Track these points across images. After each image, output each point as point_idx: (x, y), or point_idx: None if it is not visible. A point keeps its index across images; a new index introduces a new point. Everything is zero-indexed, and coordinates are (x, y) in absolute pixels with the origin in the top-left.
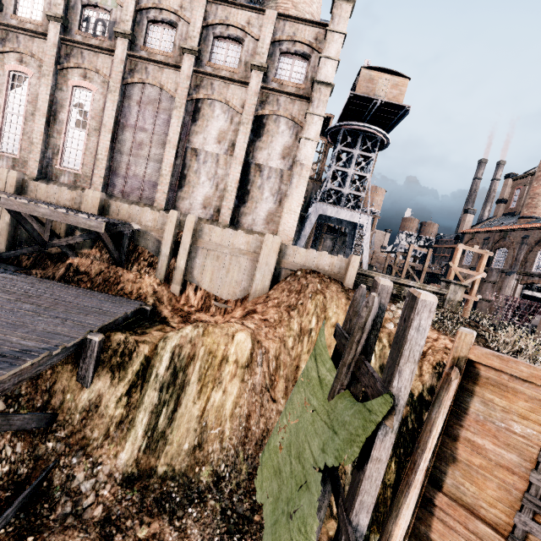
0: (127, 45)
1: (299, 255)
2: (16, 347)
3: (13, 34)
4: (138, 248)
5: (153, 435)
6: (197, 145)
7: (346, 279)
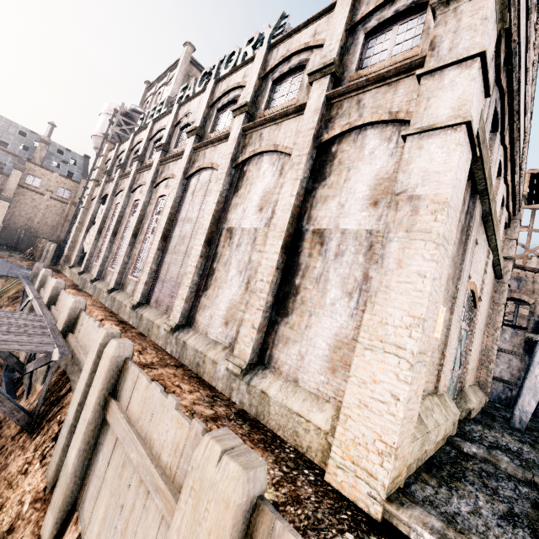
0: (193, 140)
1: None
2: None
3: (142, 174)
4: (68, 394)
5: None
6: (233, 223)
7: None
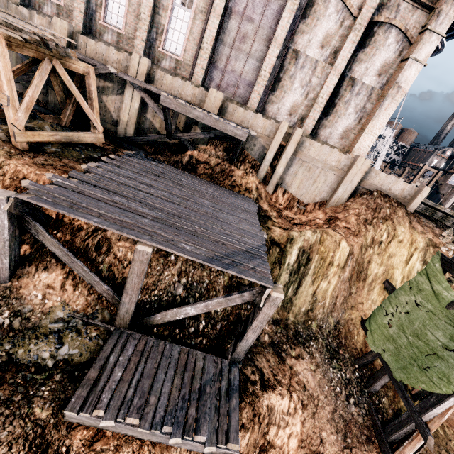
0: None
1: (378, 178)
2: (247, 244)
3: None
4: (244, 150)
5: (284, 299)
6: (299, 47)
7: (411, 204)
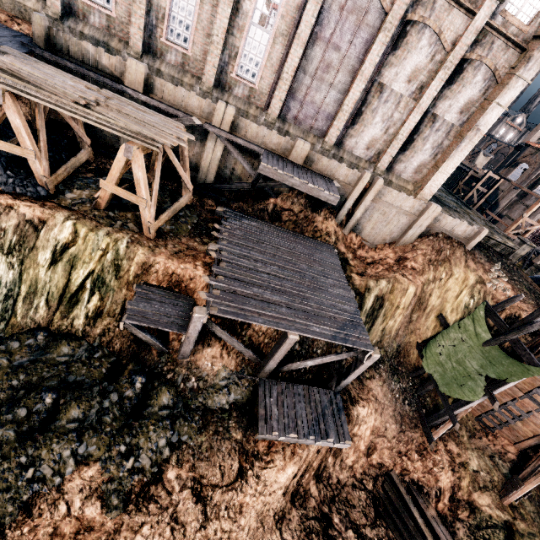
0: None
1: (445, 221)
2: (348, 312)
3: None
4: None
5: None
6: (385, 80)
7: (469, 244)
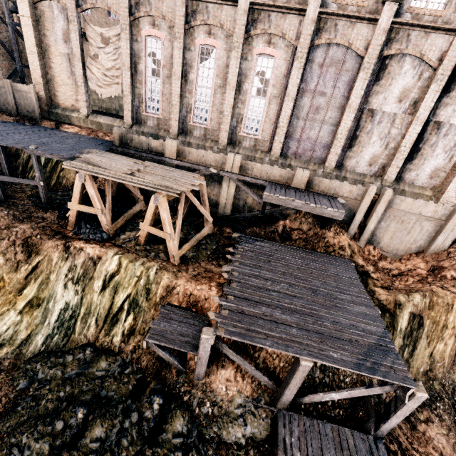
0: (320, 0)
1: None
2: (373, 334)
3: (202, 4)
4: None
5: None
6: (375, 106)
7: None
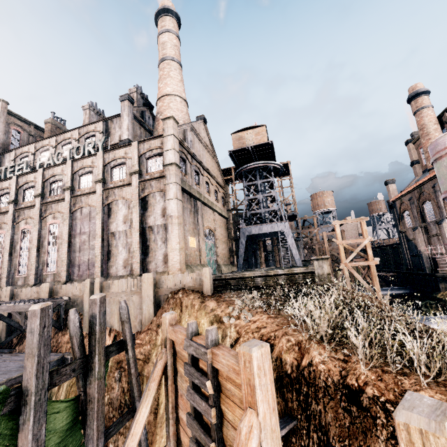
0: (70, 193)
1: (170, 281)
2: None
3: (22, 211)
4: None
5: None
6: (113, 230)
7: (203, 289)
